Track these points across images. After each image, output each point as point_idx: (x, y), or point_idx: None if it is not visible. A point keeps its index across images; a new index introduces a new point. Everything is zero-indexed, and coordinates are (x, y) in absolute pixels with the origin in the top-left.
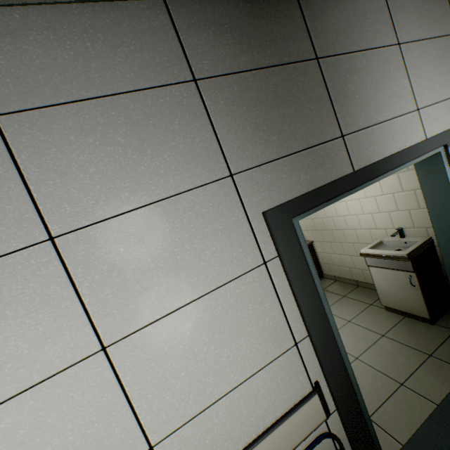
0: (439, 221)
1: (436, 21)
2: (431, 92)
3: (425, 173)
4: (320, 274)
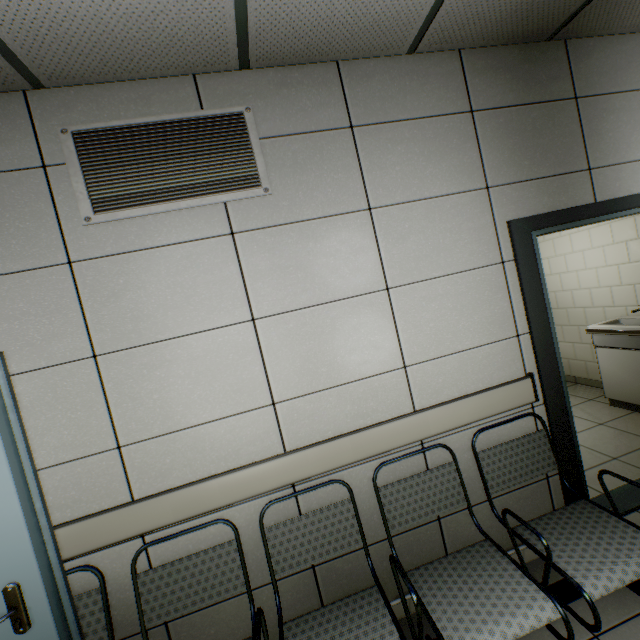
0: None
1: None
2: None
3: None
4: None
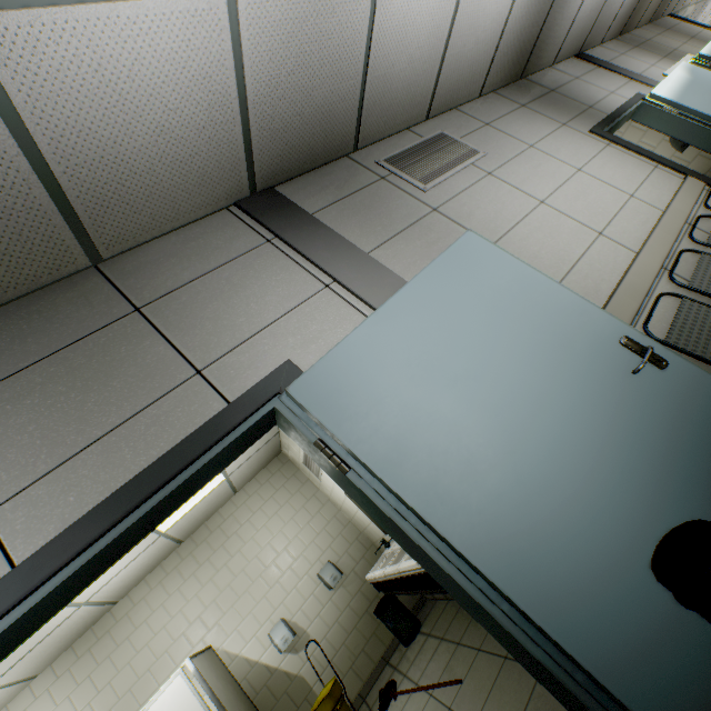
0: (678, 134)
1: (583, 68)
2: (610, 87)
3: (644, 119)
4: None
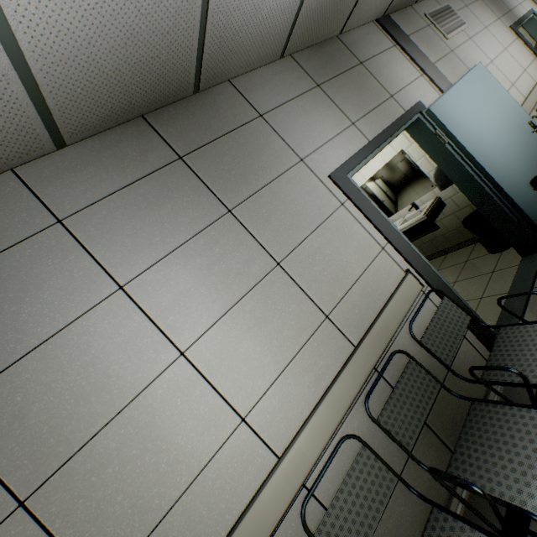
0: None
1: None
2: None
3: (529, 28)
4: None
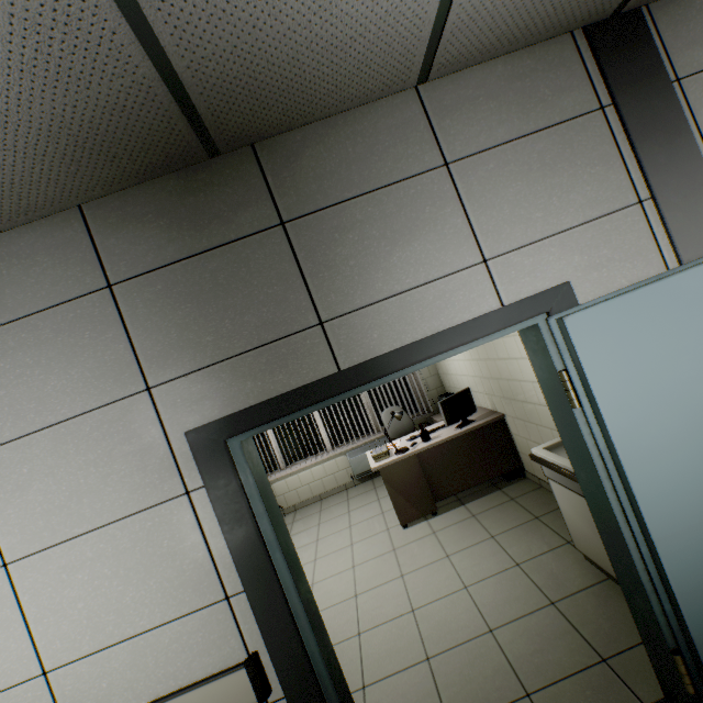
0: (565, 433)
1: (545, 101)
2: (521, 226)
3: (533, 353)
4: (521, 471)
